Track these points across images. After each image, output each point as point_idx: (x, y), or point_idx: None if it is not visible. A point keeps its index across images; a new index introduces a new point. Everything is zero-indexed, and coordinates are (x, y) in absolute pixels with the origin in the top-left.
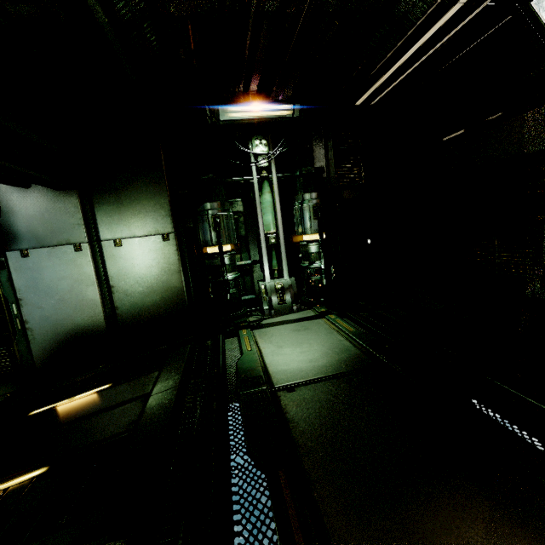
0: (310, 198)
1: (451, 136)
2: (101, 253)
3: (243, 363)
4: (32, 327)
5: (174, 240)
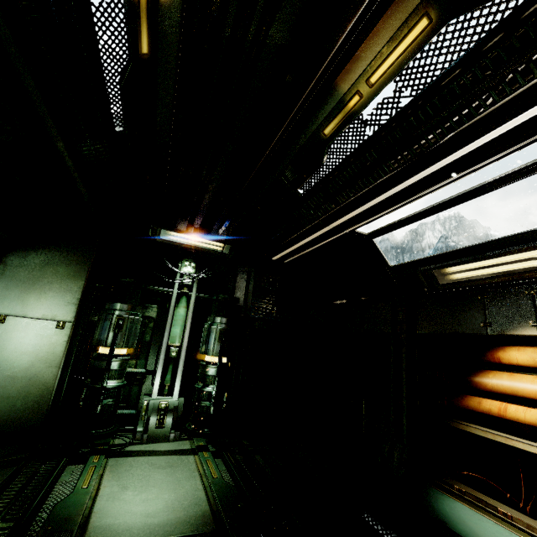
0: (220, 322)
1: (339, 302)
2: None
3: (64, 506)
4: None
5: (69, 330)
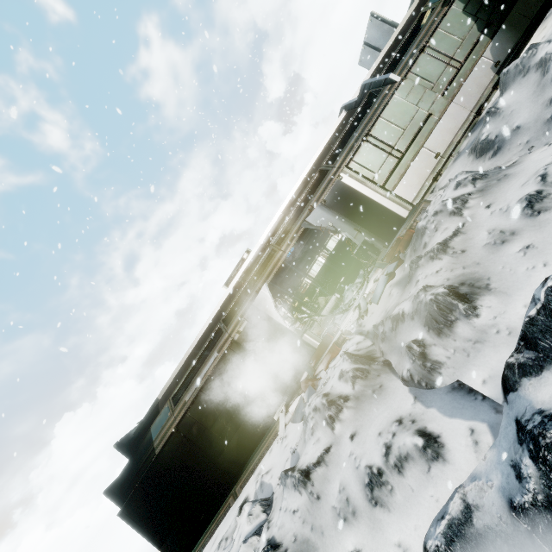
0: None
1: None
2: None
3: None
4: None
5: None
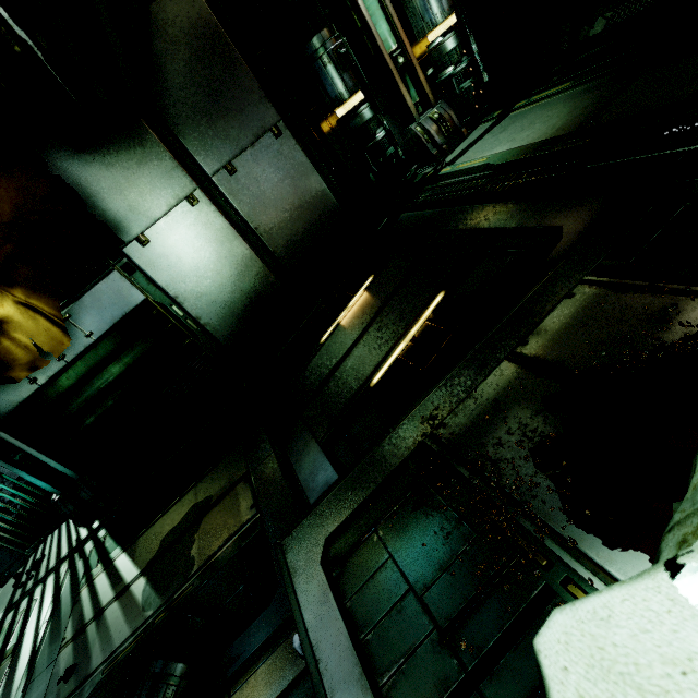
0: None
1: None
2: (221, 193)
3: (504, 158)
4: (207, 321)
5: (287, 131)
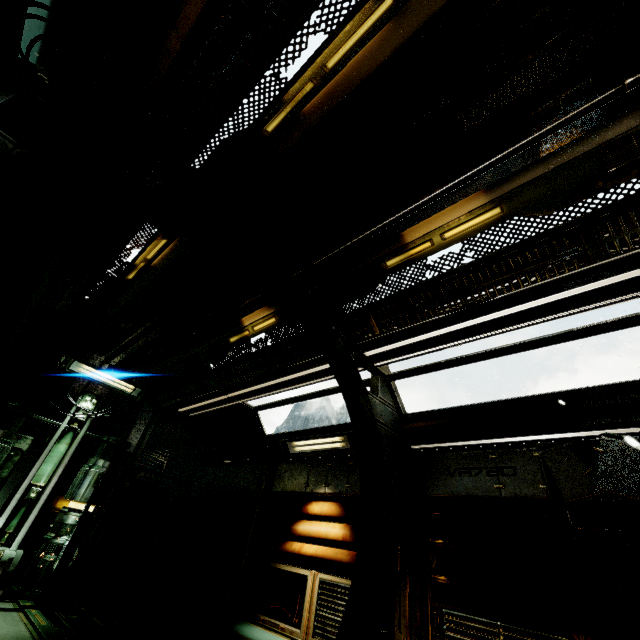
0: (102, 465)
1: (228, 461)
2: None
3: None
4: None
5: None
